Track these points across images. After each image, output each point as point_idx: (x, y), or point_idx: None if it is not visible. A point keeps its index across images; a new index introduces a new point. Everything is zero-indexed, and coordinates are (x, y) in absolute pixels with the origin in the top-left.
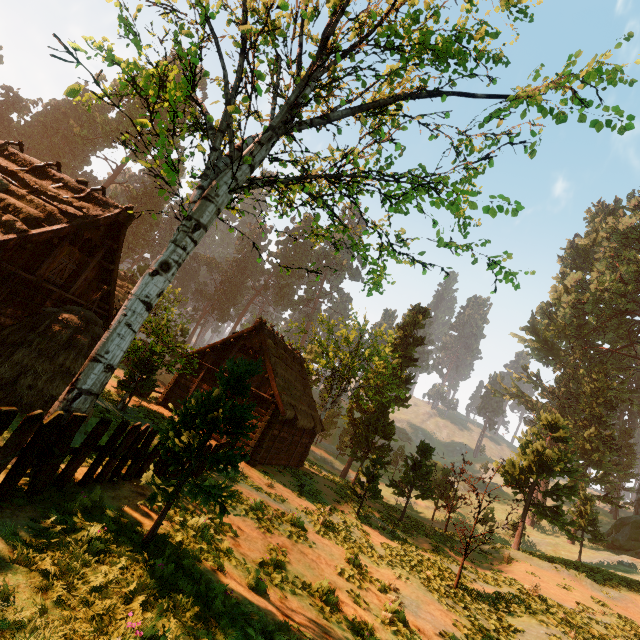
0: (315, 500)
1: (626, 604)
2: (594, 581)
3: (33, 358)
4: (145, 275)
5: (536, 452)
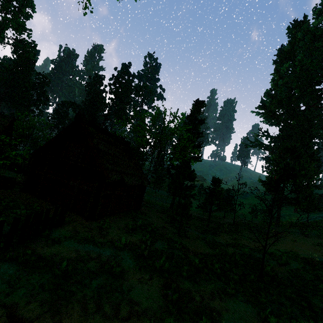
0: (144, 233)
1: None
2: None
3: None
4: None
5: (284, 168)
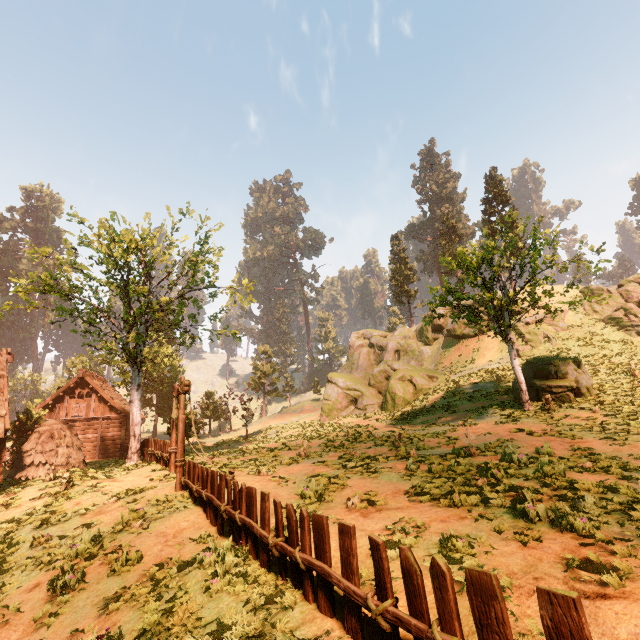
0: None
1: (303, 411)
2: (294, 410)
3: (67, 449)
4: (135, 392)
5: (261, 368)
